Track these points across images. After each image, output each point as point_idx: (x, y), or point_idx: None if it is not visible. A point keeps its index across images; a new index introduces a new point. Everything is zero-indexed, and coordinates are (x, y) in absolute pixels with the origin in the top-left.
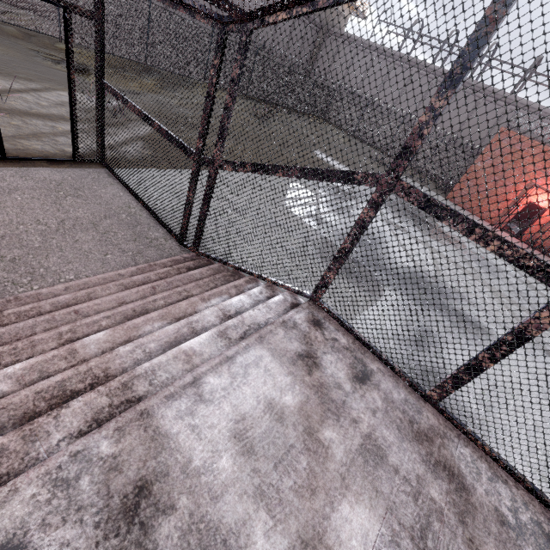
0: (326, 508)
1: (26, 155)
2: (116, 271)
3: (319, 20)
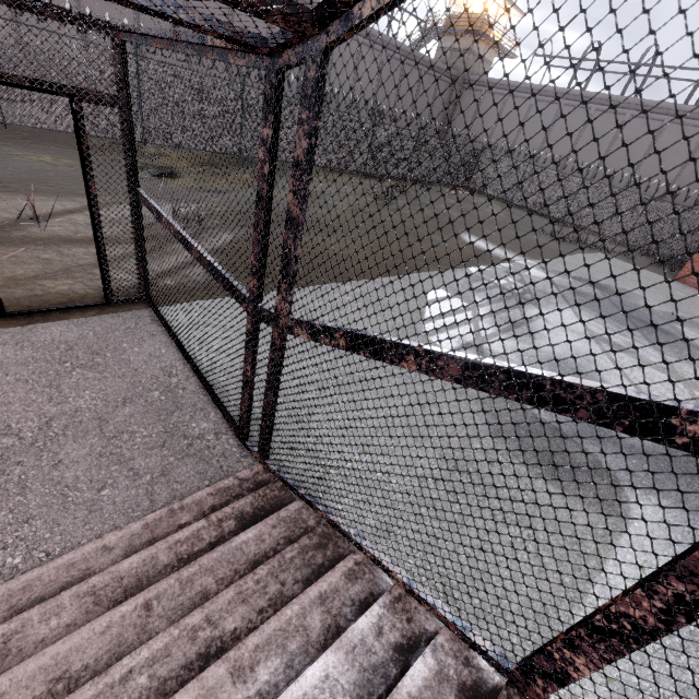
0: None
1: (42, 303)
2: (100, 541)
3: (453, 70)
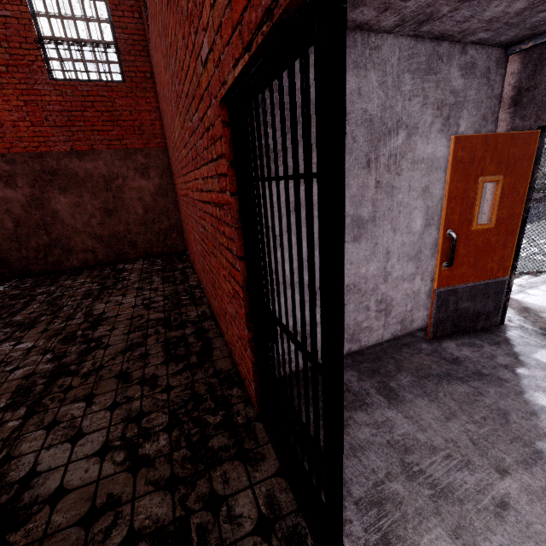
0: None
1: None
2: None
3: None
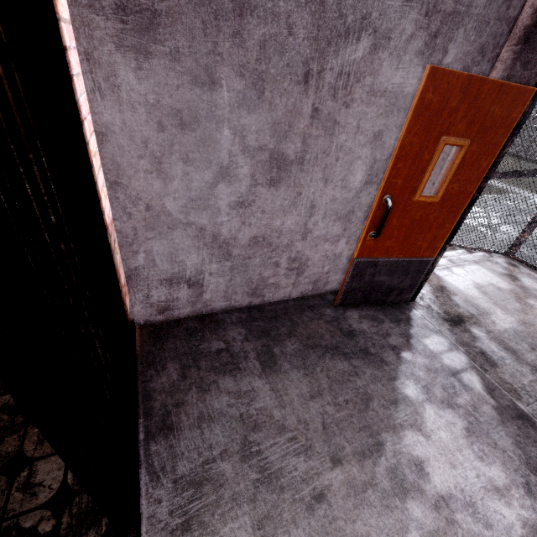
0: (535, 319)
1: None
2: None
3: None
